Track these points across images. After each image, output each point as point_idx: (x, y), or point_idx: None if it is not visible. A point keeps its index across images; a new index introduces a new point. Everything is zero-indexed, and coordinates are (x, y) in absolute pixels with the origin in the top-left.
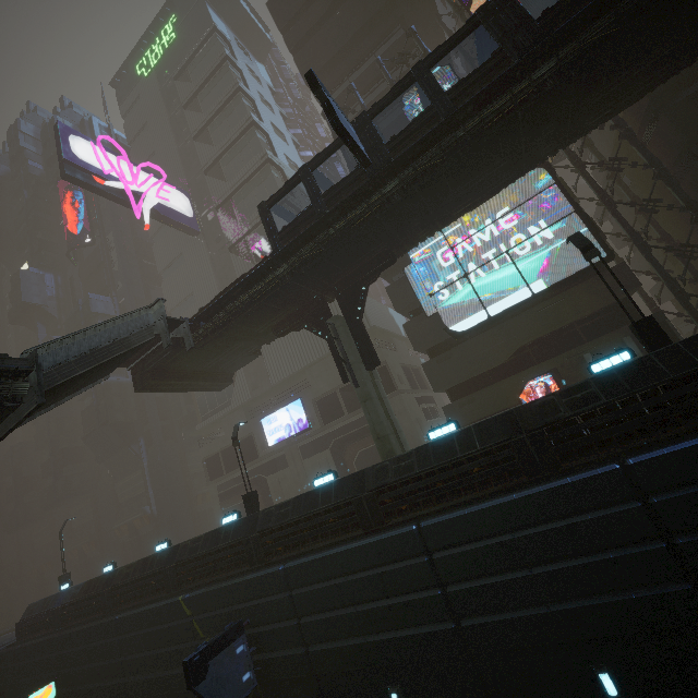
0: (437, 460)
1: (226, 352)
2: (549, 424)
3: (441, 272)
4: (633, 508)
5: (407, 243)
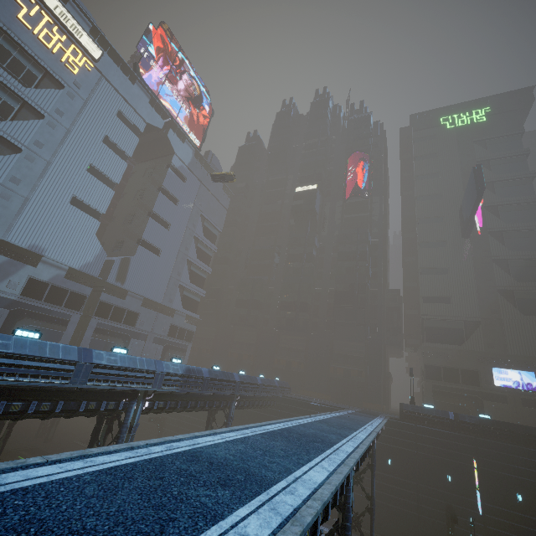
0: None
1: None
2: None
3: None
4: None
5: None
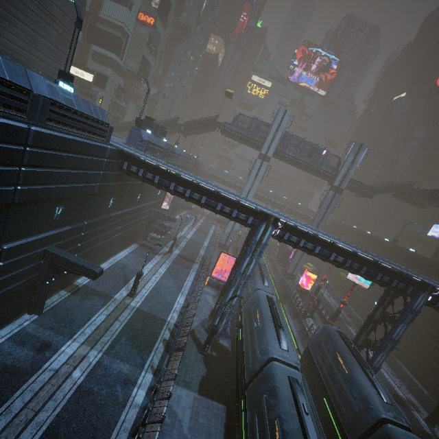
0: (430, 263)
1: (425, 202)
2: None
3: None
4: None
5: None
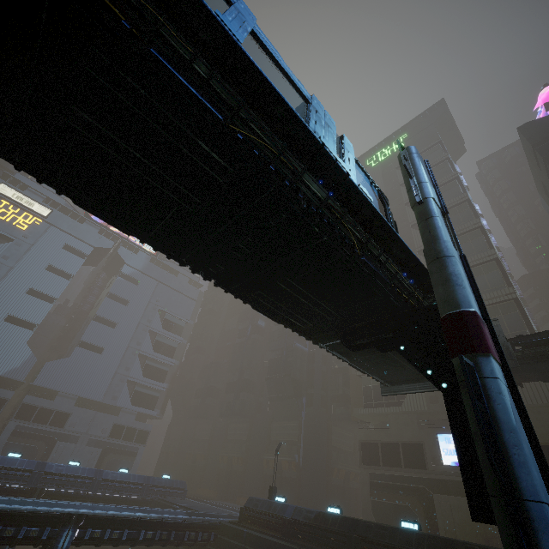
0: None
1: None
2: None
3: None
4: None
5: None
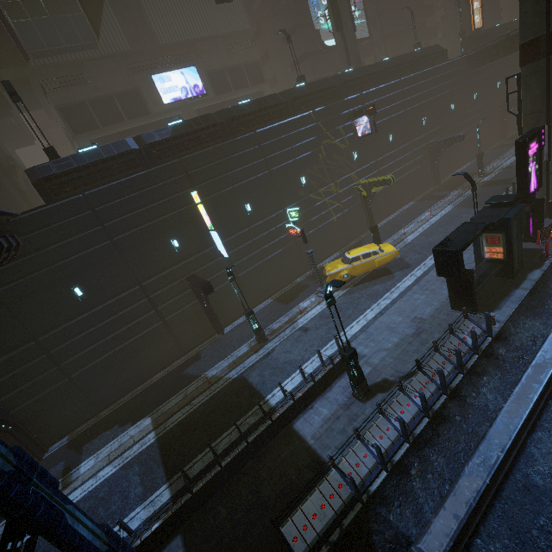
0: (399, 62)
1: None
2: (420, 57)
3: (321, 6)
4: (433, 78)
5: None
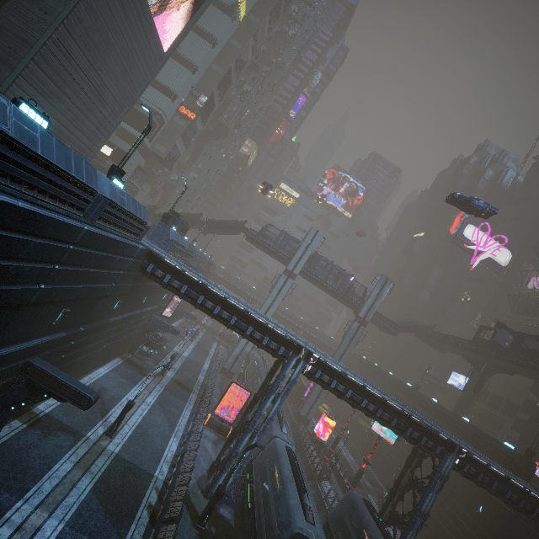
0: (453, 418)
1: (445, 347)
2: (475, 434)
3: None
4: None
5: (523, 374)
